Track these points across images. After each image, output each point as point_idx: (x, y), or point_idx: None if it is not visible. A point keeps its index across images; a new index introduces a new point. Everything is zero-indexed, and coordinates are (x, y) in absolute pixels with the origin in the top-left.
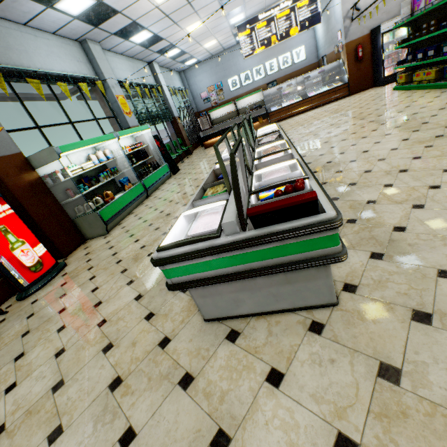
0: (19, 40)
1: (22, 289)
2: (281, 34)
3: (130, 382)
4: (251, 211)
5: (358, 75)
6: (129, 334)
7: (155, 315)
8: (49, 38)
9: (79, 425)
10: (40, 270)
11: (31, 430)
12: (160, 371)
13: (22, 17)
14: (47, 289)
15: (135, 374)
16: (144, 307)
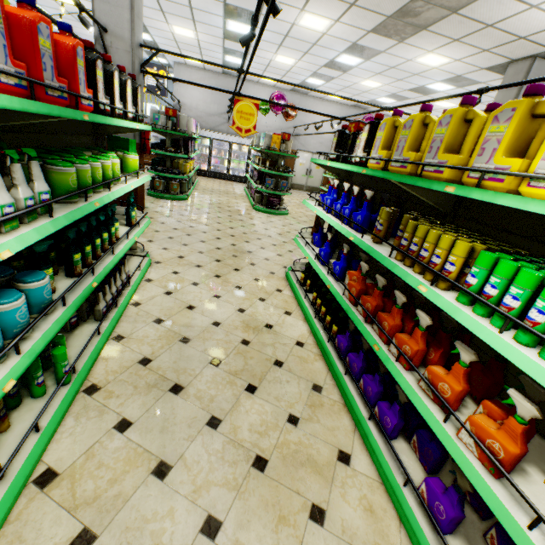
0: None
1: None
2: None
3: None
4: None
5: None
6: None
7: None
8: None
9: None
10: None
11: None
12: None
13: None
14: None
15: None
16: None
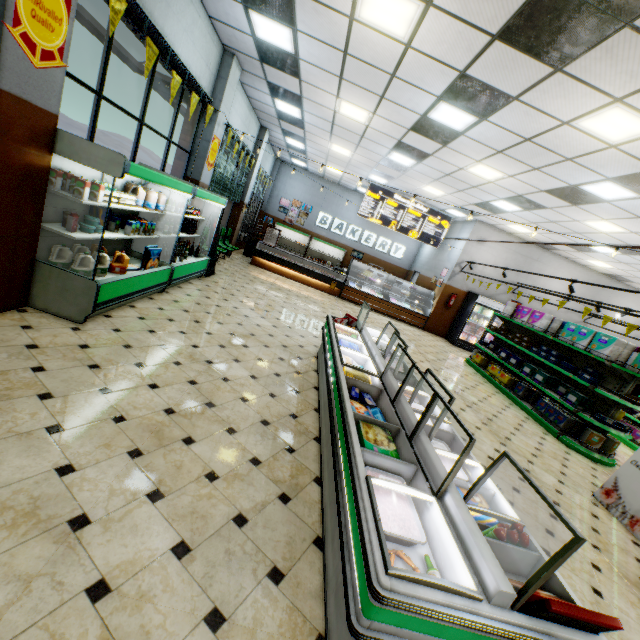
0: None
1: None
2: (402, 226)
3: None
4: (557, 607)
5: (439, 318)
6: None
7: (227, 621)
8: (202, 15)
9: None
10: None
11: None
12: None
13: None
14: None
15: None
16: (200, 587)
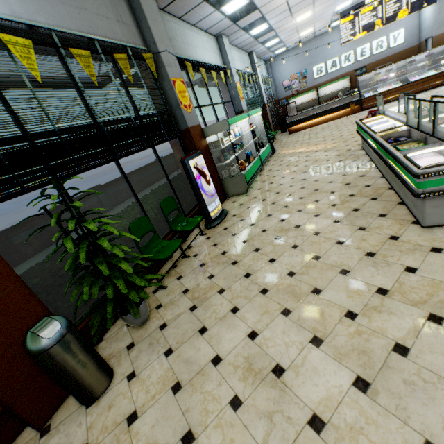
0: (191, 38)
1: (210, 221)
2: (387, 18)
3: (383, 253)
4: None
5: None
6: (352, 236)
7: (367, 228)
8: (202, 35)
9: (361, 268)
10: (218, 210)
11: (320, 272)
12: (406, 248)
13: (196, 20)
14: (228, 223)
15: (383, 250)
16: (350, 225)
